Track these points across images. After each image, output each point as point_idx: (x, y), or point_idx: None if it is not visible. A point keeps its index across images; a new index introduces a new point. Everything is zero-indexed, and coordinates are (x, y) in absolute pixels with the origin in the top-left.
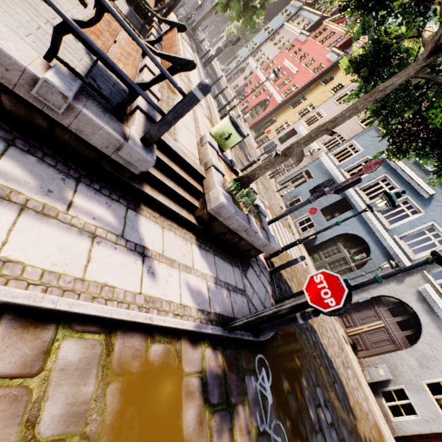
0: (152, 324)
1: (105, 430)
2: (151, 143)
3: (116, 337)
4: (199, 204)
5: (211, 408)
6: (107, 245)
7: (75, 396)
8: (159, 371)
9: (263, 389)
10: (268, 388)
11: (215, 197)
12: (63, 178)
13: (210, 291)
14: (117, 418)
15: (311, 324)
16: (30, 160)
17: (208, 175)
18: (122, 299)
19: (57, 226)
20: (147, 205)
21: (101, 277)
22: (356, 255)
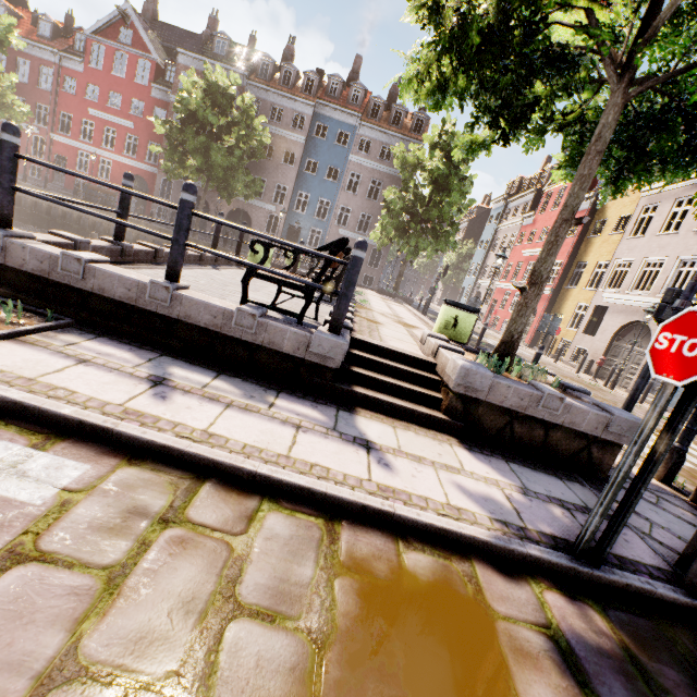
0: (398, 518)
1: (337, 635)
2: (338, 327)
3: (341, 526)
4: (442, 394)
5: None
6: (315, 434)
7: (286, 572)
8: (431, 591)
9: None
10: None
11: (452, 367)
12: (265, 390)
13: (513, 501)
14: (357, 627)
15: None
16: (236, 380)
17: (438, 359)
18: (341, 480)
19: (259, 417)
20: (365, 408)
21: (309, 458)
22: None
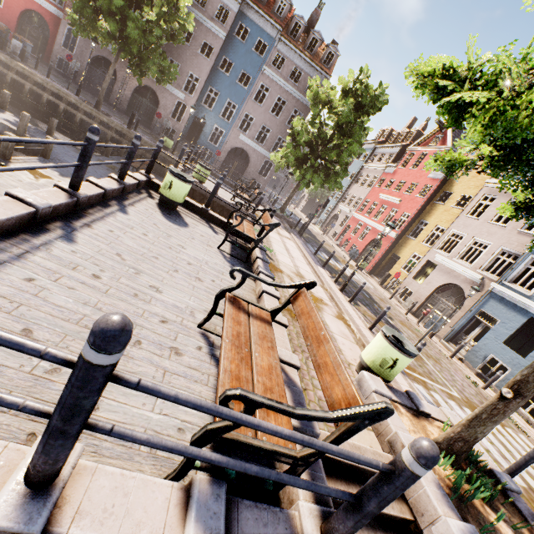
0: None
1: None
2: None
3: None
4: None
5: None
6: None
7: None
8: None
9: None
10: None
11: None
12: None
13: None
14: None
15: None
16: None
17: None
18: None
19: None
20: None
21: None
22: None
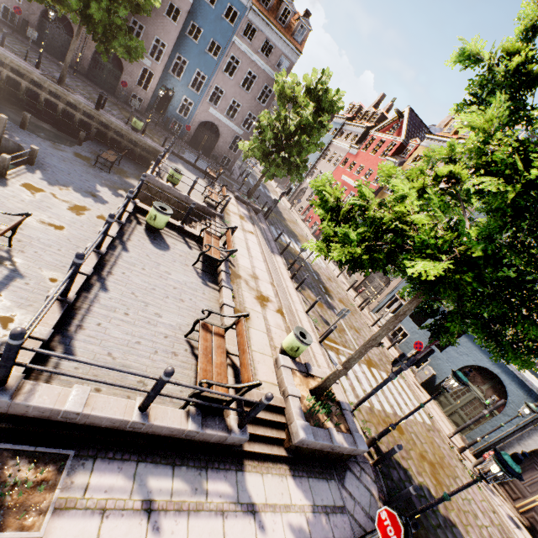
0: None
1: None
2: (244, 426)
3: None
4: (286, 434)
5: None
6: (231, 516)
7: None
8: None
9: None
10: None
11: (296, 431)
12: (200, 472)
13: (309, 523)
14: None
15: (446, 515)
16: (183, 471)
17: (287, 405)
18: None
19: (205, 515)
20: (248, 458)
21: None
22: (485, 399)
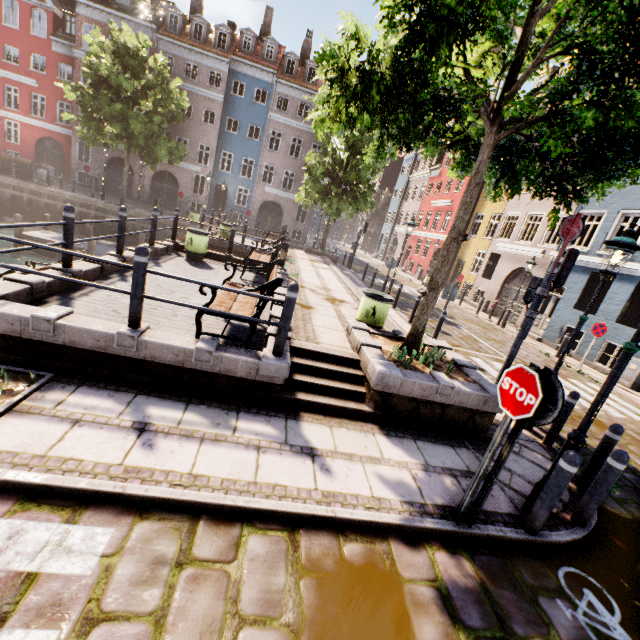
0: (338, 519)
1: (306, 623)
2: (280, 351)
3: (300, 534)
4: (365, 388)
5: (469, 631)
6: (272, 453)
7: (268, 584)
8: (362, 573)
9: (599, 625)
10: (617, 625)
11: (372, 370)
12: (227, 412)
13: (418, 480)
14: (317, 614)
15: None
16: (202, 408)
17: (361, 356)
18: (296, 495)
19: (228, 446)
20: (307, 411)
21: (271, 479)
22: None
